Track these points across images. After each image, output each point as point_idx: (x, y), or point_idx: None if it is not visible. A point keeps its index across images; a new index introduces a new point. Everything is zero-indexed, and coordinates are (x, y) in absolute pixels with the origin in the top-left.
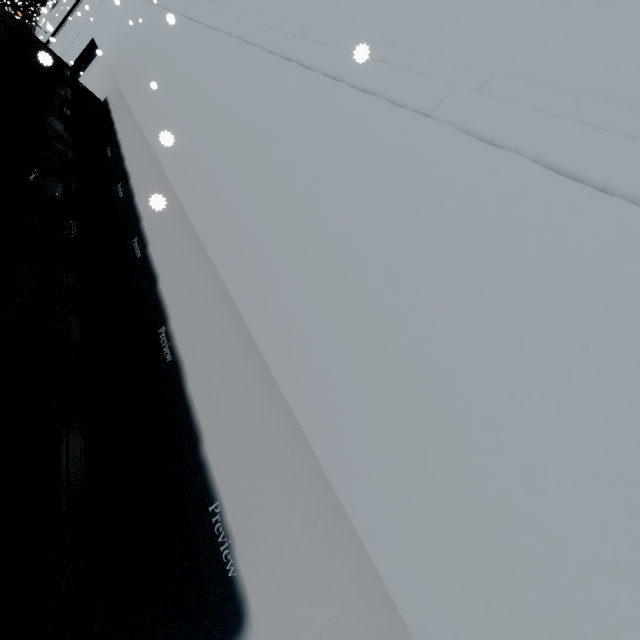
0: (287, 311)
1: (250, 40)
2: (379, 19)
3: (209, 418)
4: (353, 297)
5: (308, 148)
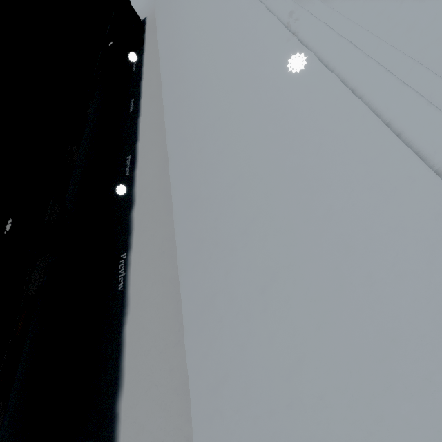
0: (226, 355)
1: (274, 10)
2: (421, 28)
3: (132, 373)
4: (304, 402)
5: (301, 163)
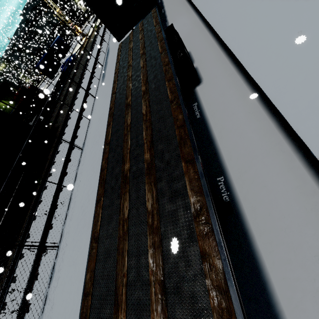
0: None
1: None
2: None
3: (169, 14)
4: None
5: None
